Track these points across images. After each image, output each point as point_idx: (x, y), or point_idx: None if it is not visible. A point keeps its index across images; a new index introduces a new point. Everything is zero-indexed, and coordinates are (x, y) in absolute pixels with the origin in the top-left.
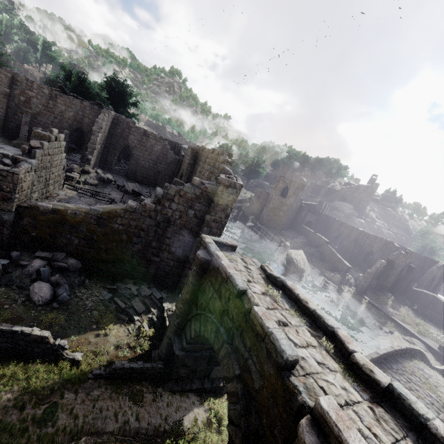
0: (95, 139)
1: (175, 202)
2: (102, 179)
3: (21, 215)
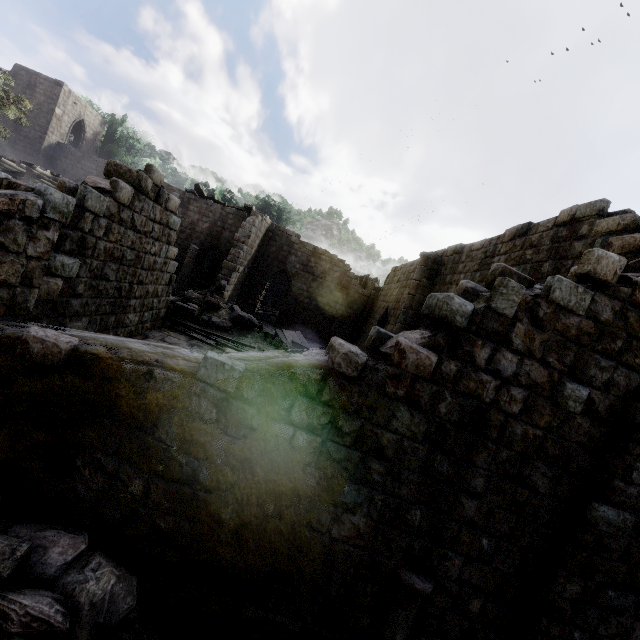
0: (236, 254)
1: (512, 346)
2: (239, 320)
3: None
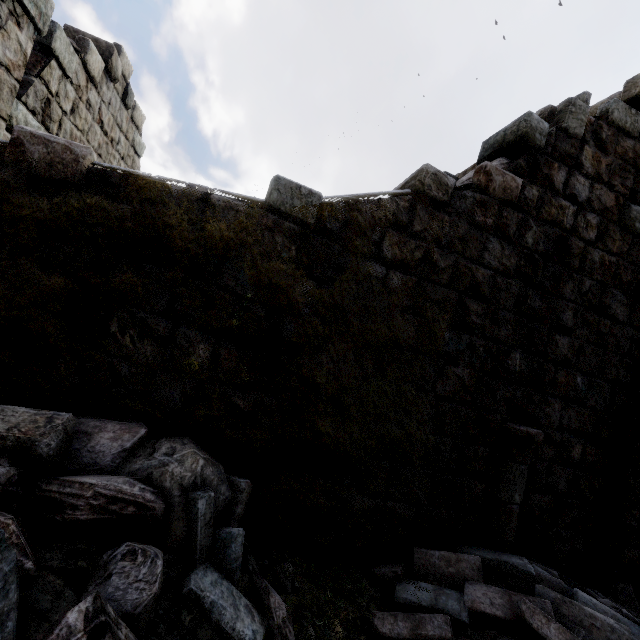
0: None
1: (583, 169)
2: None
3: None
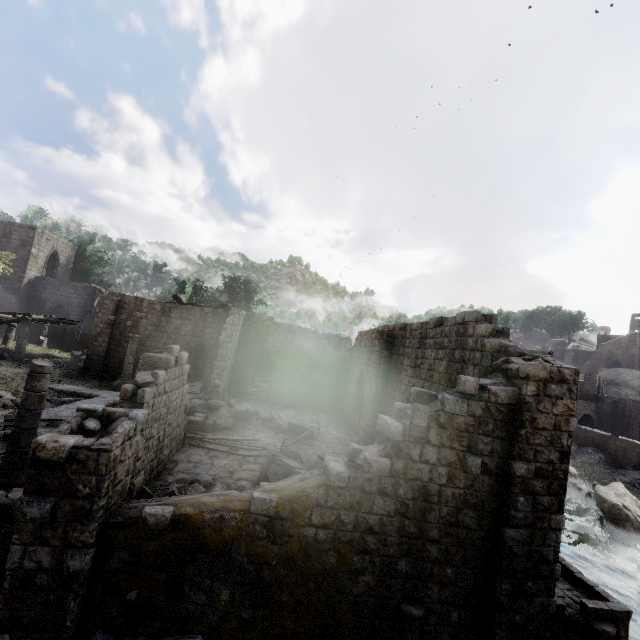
0: (224, 354)
1: (431, 443)
2: (239, 414)
3: (108, 548)
